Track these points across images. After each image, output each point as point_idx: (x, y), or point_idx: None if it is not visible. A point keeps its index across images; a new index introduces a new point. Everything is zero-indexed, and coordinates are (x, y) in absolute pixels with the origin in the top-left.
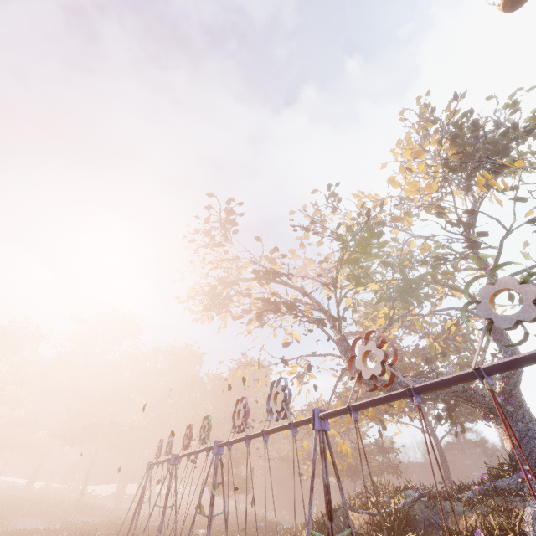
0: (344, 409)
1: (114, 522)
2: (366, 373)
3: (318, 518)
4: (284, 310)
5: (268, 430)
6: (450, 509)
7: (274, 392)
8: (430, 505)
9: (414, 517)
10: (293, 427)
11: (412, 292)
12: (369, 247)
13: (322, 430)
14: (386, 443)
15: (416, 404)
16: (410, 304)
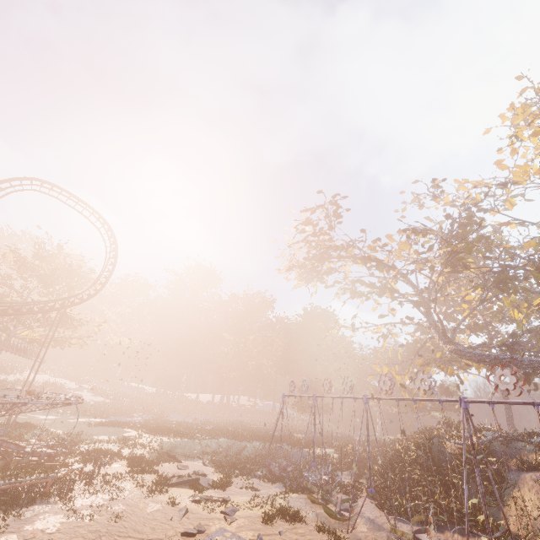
0: (484, 401)
1: (231, 422)
2: (502, 386)
3: (418, 441)
4: (389, 296)
5: (418, 399)
6: (523, 447)
7: (420, 378)
8: (506, 443)
9: (494, 449)
10: (441, 402)
11: (509, 283)
12: (467, 233)
13: (465, 408)
14: (450, 387)
15: (536, 410)
16: (506, 293)
